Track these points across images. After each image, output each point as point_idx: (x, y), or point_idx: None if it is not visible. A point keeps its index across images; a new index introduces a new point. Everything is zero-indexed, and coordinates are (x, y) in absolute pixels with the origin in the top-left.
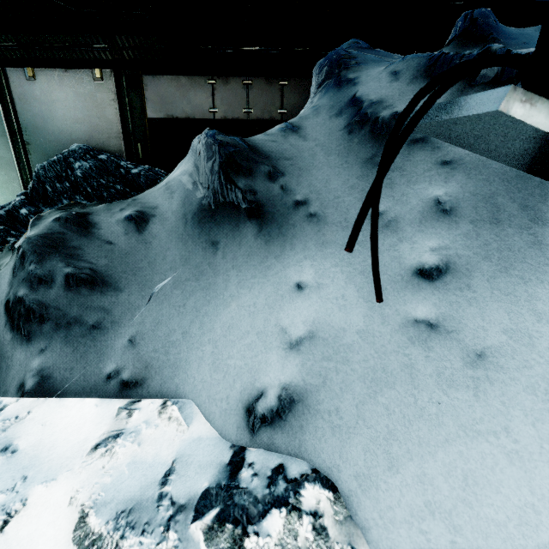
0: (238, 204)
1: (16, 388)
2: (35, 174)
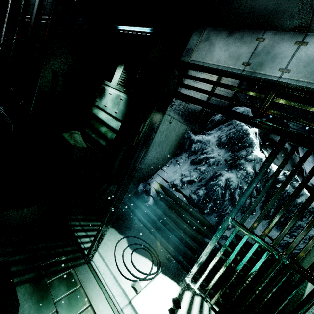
0: (298, 154)
1: (310, 184)
2: (246, 113)
